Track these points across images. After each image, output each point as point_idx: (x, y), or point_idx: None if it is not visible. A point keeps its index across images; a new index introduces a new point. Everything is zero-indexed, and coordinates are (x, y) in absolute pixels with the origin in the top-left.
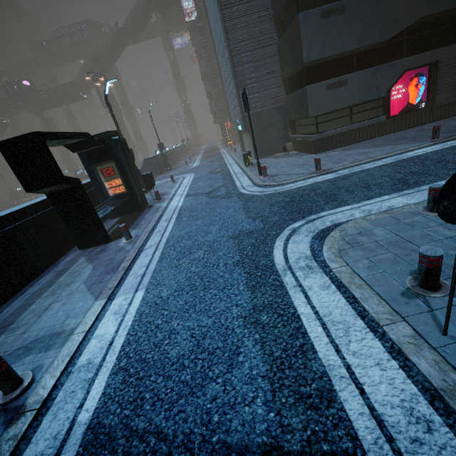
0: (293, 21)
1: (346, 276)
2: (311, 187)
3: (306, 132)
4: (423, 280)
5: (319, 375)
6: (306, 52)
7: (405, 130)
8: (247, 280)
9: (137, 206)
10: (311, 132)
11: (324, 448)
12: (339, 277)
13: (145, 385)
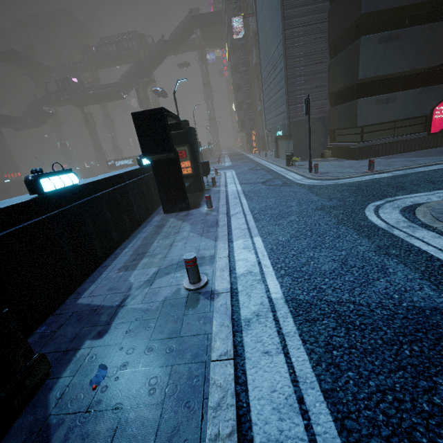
0: (353, 43)
1: None
2: (371, 181)
3: (346, 141)
4: None
5: None
6: (362, 70)
7: None
8: (357, 232)
9: (199, 187)
10: (353, 141)
11: None
12: None
13: (316, 282)
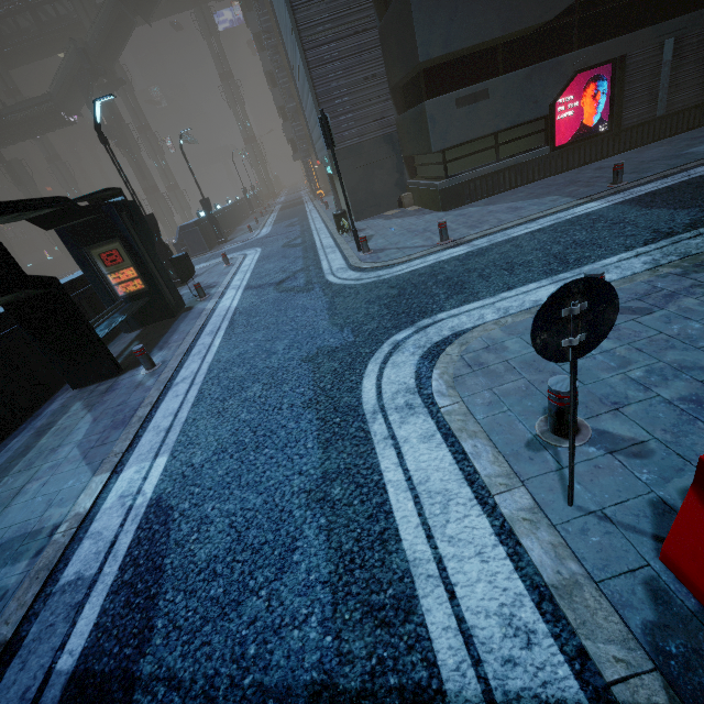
0: None
1: (458, 418)
2: (430, 271)
3: (430, 175)
4: (555, 424)
5: (400, 575)
6: (420, 44)
7: (579, 167)
8: (320, 431)
9: (166, 311)
10: (437, 175)
11: (391, 682)
12: (448, 421)
13: (158, 608)
